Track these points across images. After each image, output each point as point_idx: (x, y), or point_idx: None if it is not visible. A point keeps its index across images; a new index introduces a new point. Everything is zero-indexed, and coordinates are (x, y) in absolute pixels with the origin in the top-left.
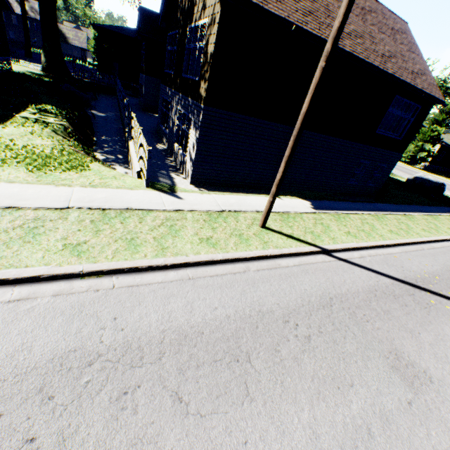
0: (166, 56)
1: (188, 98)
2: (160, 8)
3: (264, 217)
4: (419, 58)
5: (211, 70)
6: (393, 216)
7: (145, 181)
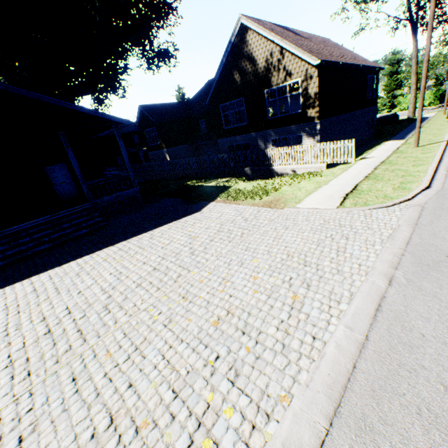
0: (222, 119)
1: (288, 127)
2: (209, 93)
3: (417, 141)
4: (354, 53)
5: (318, 101)
6: (420, 130)
7: (353, 158)
